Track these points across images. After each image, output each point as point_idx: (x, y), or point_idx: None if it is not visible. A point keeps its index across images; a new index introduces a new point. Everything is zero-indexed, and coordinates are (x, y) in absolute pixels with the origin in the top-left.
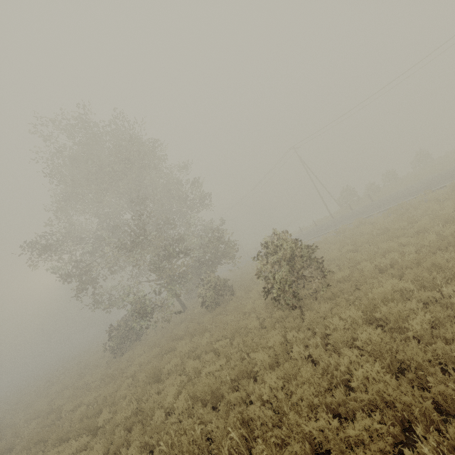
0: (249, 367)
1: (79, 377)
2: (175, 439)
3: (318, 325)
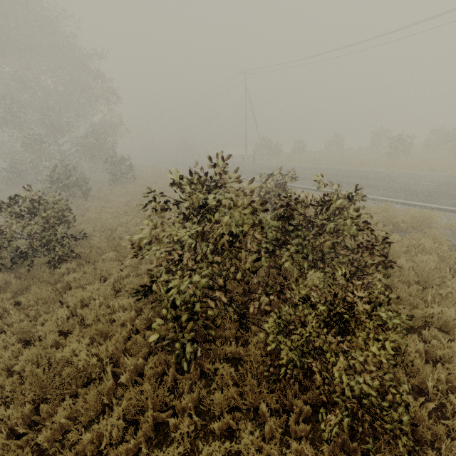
0: None
1: None
2: None
3: None
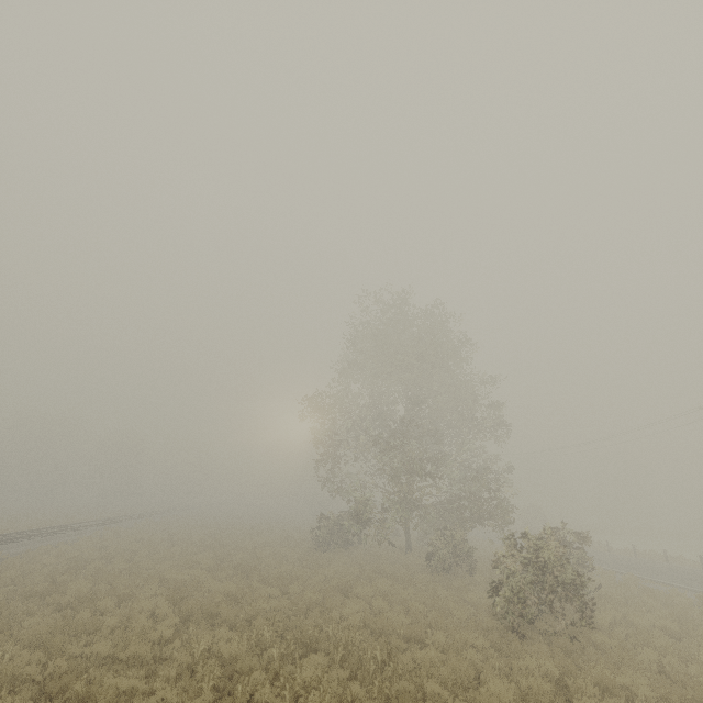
0: (424, 636)
1: (281, 543)
2: (340, 633)
3: (518, 659)
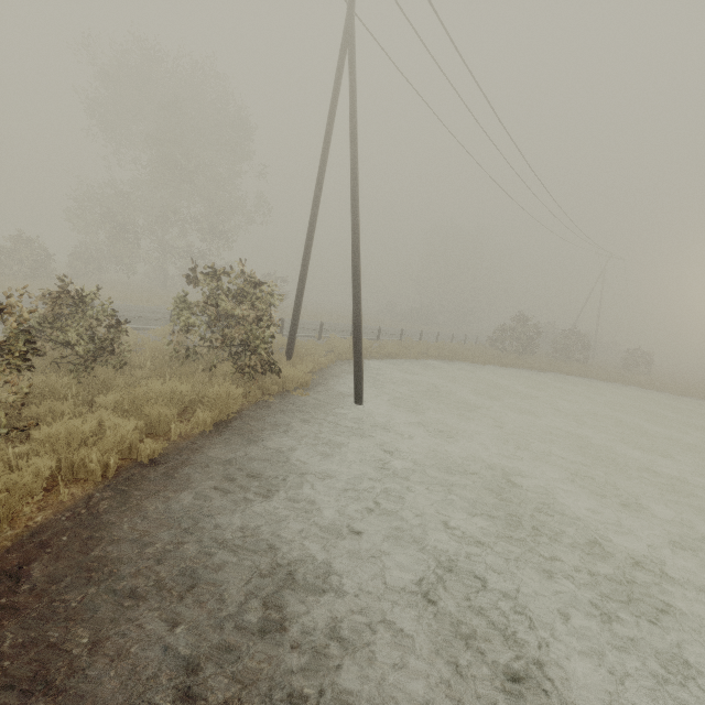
0: None
1: None
2: None
3: None
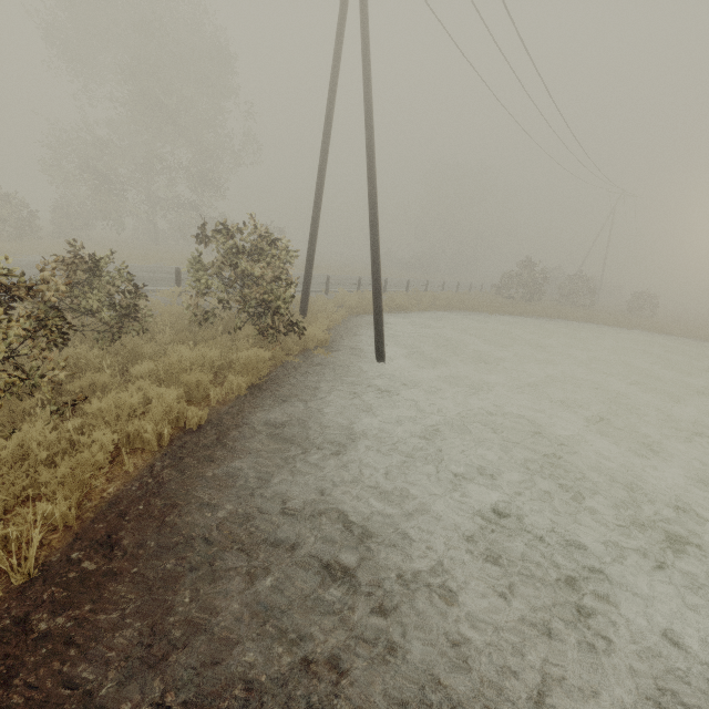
0: None
1: None
2: None
3: None
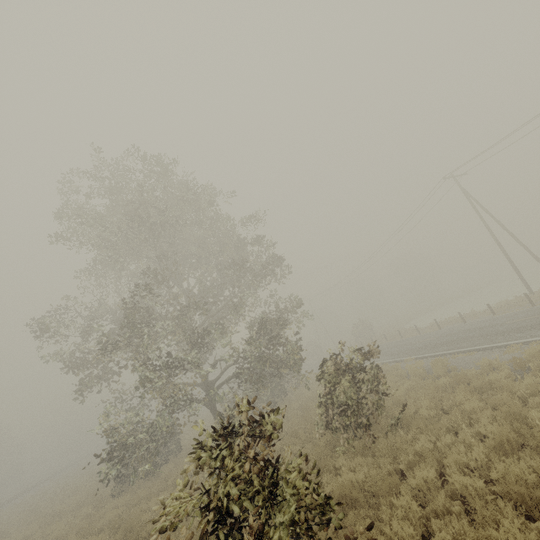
0: None
1: (76, 506)
2: None
3: None
